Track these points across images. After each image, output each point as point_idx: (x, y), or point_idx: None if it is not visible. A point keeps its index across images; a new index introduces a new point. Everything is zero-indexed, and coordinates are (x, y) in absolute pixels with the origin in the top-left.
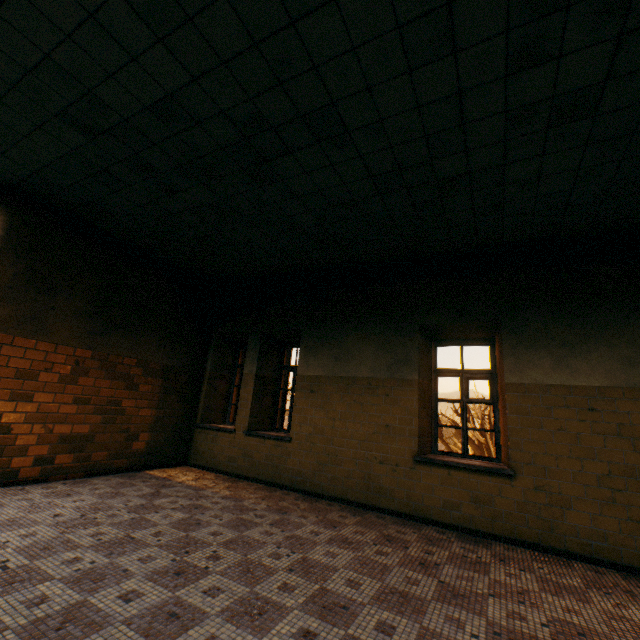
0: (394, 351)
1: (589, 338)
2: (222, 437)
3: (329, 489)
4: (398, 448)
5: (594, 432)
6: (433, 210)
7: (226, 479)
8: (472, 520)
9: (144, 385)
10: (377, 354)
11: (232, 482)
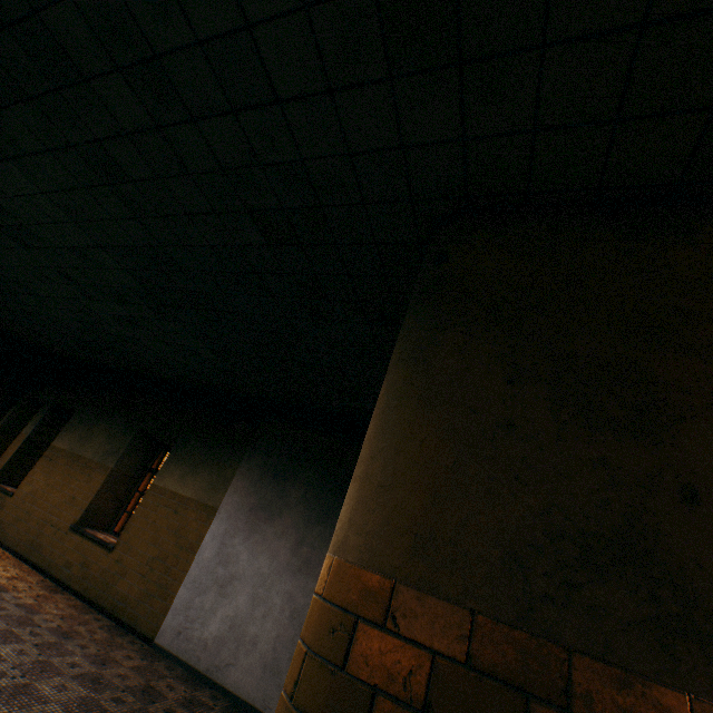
0: (115, 443)
1: (206, 464)
2: None
3: (10, 540)
4: (70, 516)
5: (168, 527)
6: (133, 351)
7: None
8: (72, 578)
9: None
10: (105, 442)
11: None
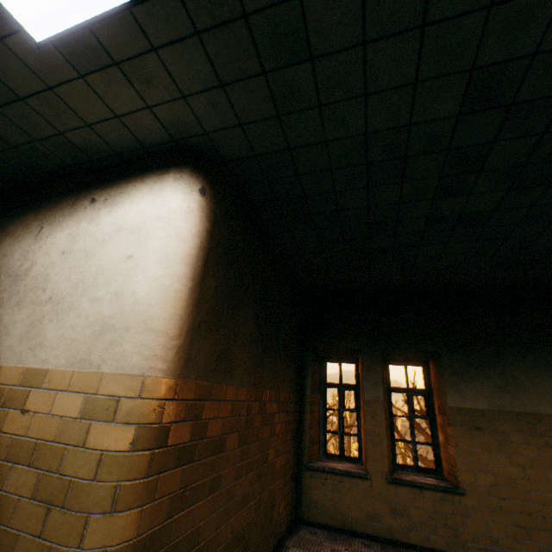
0: None
1: None
2: (350, 484)
3: None
4: None
5: None
6: None
7: (386, 551)
8: None
9: (277, 425)
10: None
11: None
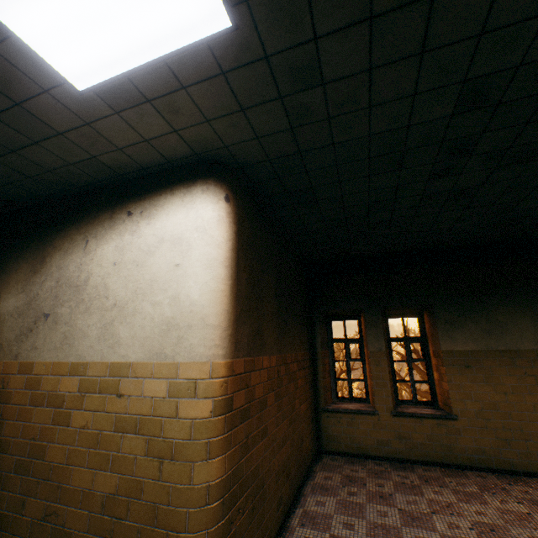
0: None
1: None
2: (361, 420)
3: (522, 465)
4: None
5: None
6: None
7: (394, 467)
8: None
9: (298, 380)
10: (537, 326)
11: (408, 470)
